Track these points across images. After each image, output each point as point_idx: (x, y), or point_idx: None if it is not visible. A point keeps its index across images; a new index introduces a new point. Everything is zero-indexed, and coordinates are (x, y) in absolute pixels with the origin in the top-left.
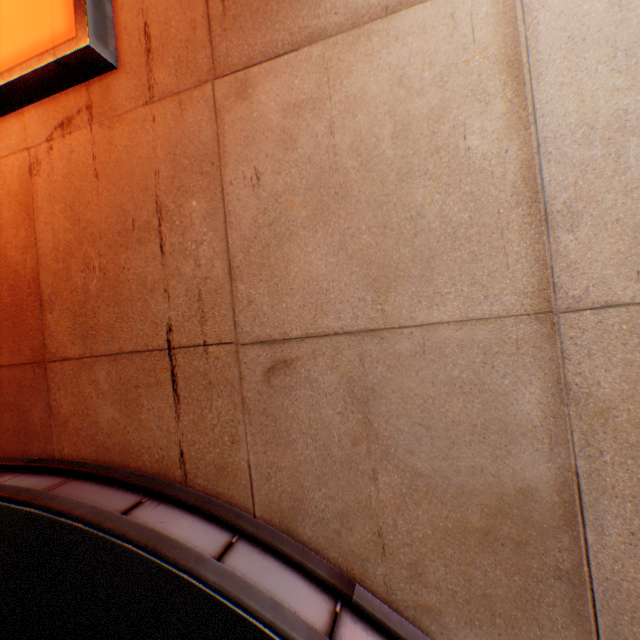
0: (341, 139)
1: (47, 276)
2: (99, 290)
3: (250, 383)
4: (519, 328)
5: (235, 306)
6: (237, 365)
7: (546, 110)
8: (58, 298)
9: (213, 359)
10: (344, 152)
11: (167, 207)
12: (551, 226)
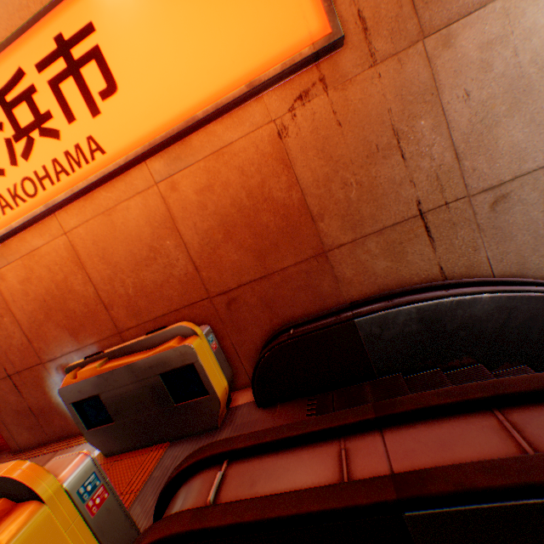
0: (522, 58)
1: (311, 201)
2: (357, 197)
3: (480, 215)
4: None
5: (463, 176)
6: (469, 209)
7: None
8: (324, 211)
9: (452, 211)
10: (525, 65)
11: (400, 131)
12: None
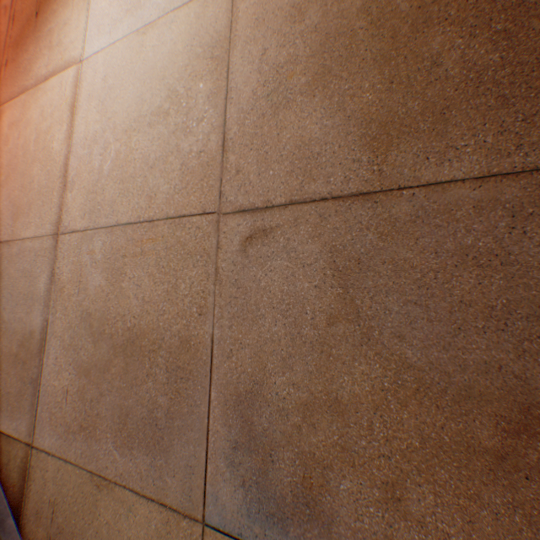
0: (22, 141)
1: None
2: None
3: None
4: (49, 242)
5: None
6: None
7: (78, 130)
8: None
9: None
10: (21, 148)
11: None
12: (68, 189)
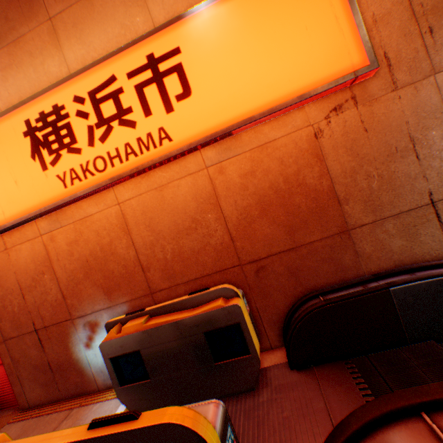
0: None
1: (338, 187)
2: (378, 186)
3: None
4: None
5: None
6: None
7: None
8: (349, 197)
9: None
10: None
11: (415, 138)
12: None
